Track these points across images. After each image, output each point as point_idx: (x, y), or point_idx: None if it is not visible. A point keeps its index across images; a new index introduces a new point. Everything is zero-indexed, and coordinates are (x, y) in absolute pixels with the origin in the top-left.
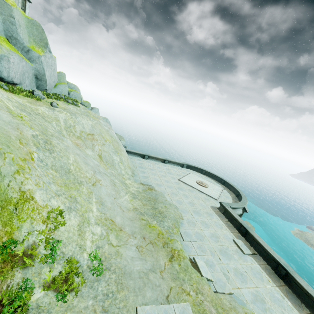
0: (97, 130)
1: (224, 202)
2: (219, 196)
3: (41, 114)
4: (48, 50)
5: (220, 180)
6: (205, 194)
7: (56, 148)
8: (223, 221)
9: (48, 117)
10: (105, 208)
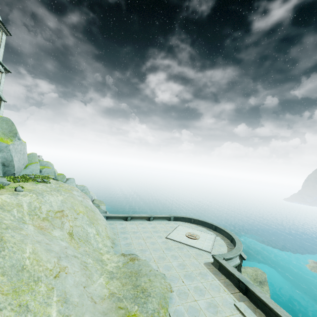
0: (69, 204)
1: (217, 254)
2: (212, 247)
3: (0, 204)
4: (17, 138)
5: (211, 226)
6: (196, 248)
7: (8, 244)
8: (220, 279)
9: (8, 206)
10: (69, 307)
